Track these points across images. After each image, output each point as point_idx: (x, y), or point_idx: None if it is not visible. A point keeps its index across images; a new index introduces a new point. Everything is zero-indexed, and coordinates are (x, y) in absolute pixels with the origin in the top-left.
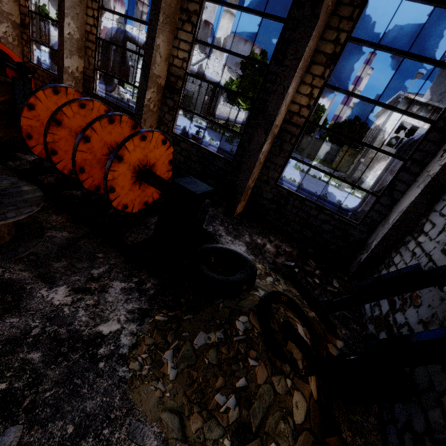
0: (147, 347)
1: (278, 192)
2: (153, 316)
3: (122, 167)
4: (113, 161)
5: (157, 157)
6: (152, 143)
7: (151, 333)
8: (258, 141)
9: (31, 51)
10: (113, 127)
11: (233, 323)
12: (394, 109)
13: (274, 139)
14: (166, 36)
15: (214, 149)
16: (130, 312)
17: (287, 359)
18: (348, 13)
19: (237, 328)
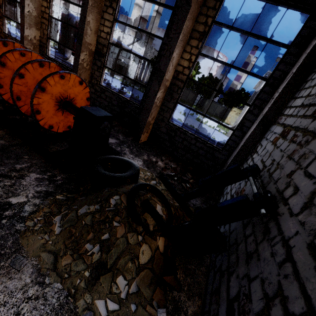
0: (43, 213)
1: (170, 127)
2: (56, 196)
3: (46, 96)
4: (38, 90)
5: (76, 94)
6: (70, 82)
7: (50, 205)
8: (154, 89)
9: (4, 24)
10: (43, 70)
11: (109, 199)
12: (242, 71)
13: (167, 90)
14: (95, 16)
15: (134, 100)
16: (38, 192)
17: (141, 223)
18: (213, 5)
19: (110, 203)
